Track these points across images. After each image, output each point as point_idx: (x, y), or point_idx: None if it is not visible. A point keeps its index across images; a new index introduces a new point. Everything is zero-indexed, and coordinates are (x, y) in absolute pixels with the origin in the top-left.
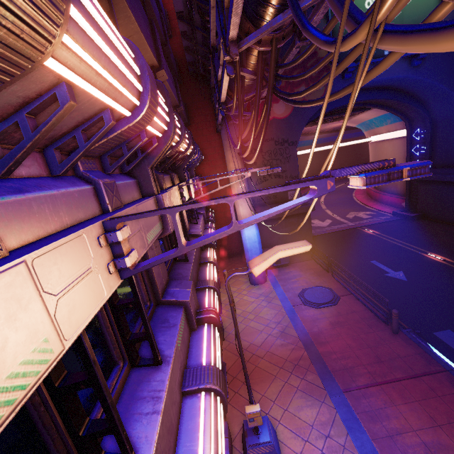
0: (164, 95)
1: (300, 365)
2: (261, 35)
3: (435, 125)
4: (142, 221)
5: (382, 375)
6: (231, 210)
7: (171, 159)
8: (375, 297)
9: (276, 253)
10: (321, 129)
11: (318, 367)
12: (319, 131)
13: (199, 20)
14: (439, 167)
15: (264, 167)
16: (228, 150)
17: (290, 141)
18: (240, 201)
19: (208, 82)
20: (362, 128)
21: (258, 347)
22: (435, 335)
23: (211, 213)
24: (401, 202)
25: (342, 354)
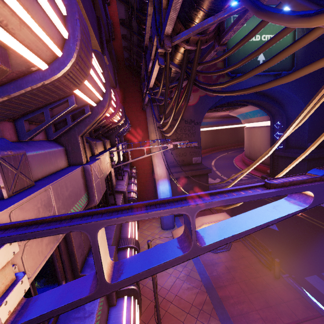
0: (102, 66)
1: (204, 310)
2: (192, 32)
3: (289, 120)
4: (59, 203)
5: (273, 321)
6: (191, 224)
7: (104, 128)
8: (257, 244)
9: (200, 226)
10: (213, 115)
11: (219, 312)
12: (211, 117)
13: (136, 28)
14: (292, 148)
15: (184, 141)
16: (151, 123)
17: (196, 121)
18: (158, 163)
19: (139, 74)
20: (240, 117)
21: (168, 290)
22: (307, 280)
23: (134, 170)
24: (266, 169)
25: (238, 298)
